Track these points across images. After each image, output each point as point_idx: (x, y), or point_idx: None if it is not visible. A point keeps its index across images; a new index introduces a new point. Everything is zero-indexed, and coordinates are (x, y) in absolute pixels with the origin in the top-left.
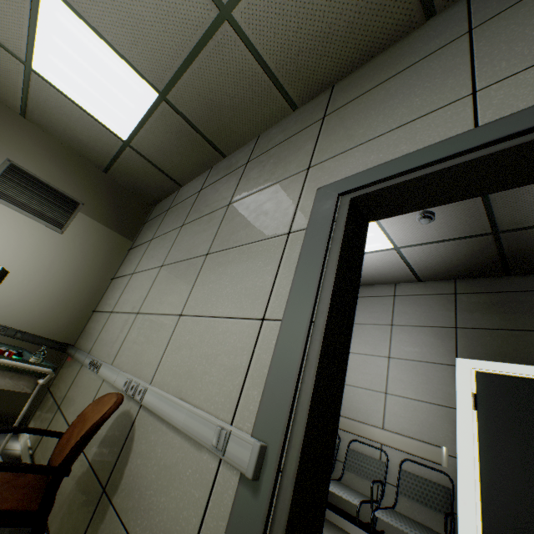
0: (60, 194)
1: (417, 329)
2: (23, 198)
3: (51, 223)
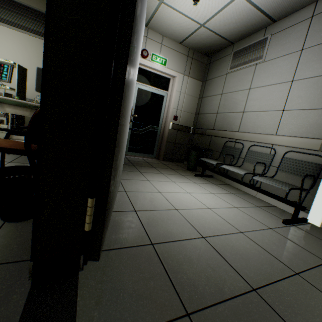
0: (31, 10)
1: None
2: (13, 19)
3: (36, 34)
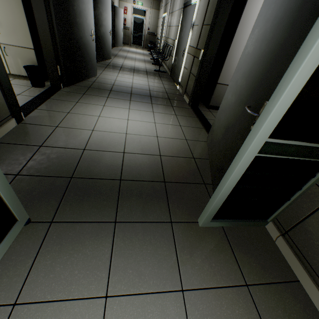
0: None
1: (163, 8)
2: None
3: None
